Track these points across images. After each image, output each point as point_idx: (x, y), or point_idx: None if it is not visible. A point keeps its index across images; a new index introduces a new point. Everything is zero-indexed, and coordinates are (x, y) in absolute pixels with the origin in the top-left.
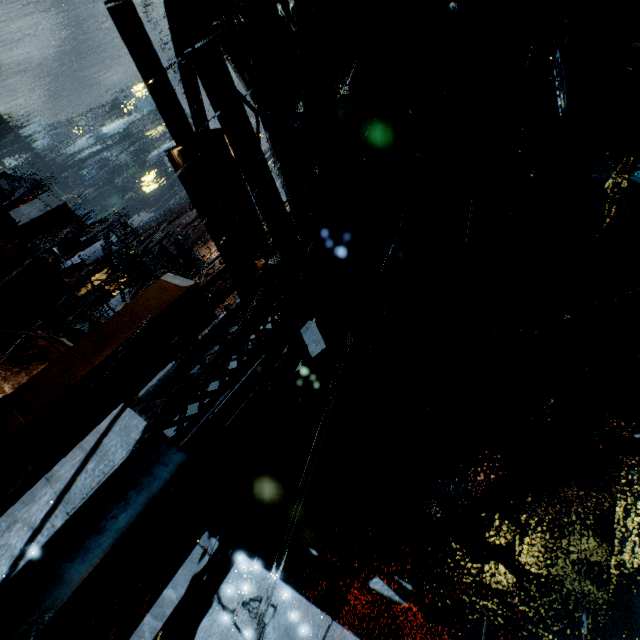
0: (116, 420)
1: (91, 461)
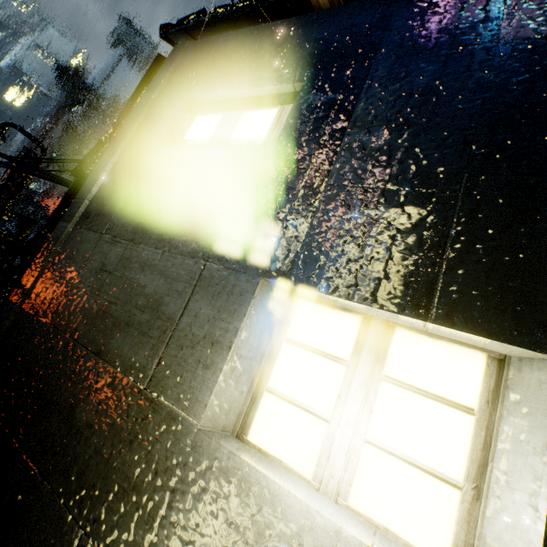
0: None
1: None
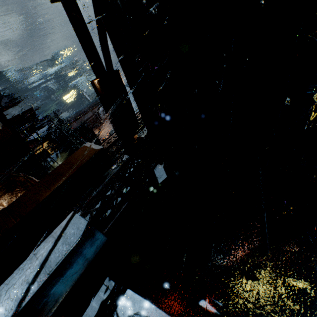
0: (70, 220)
1: (58, 243)
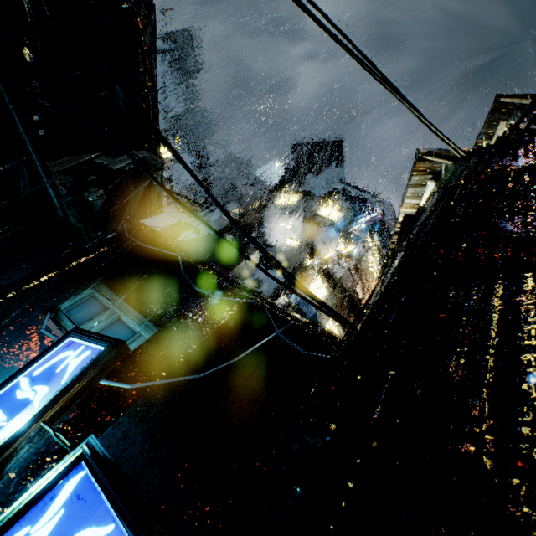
0: None
1: None
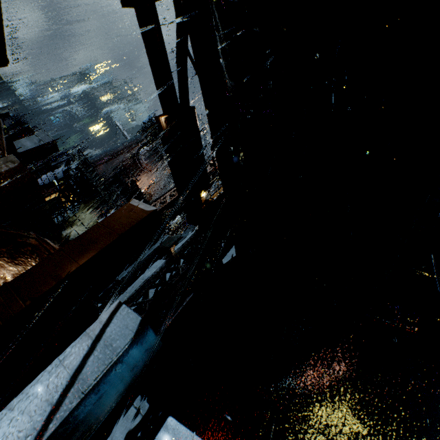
0: (114, 313)
1: (97, 347)
